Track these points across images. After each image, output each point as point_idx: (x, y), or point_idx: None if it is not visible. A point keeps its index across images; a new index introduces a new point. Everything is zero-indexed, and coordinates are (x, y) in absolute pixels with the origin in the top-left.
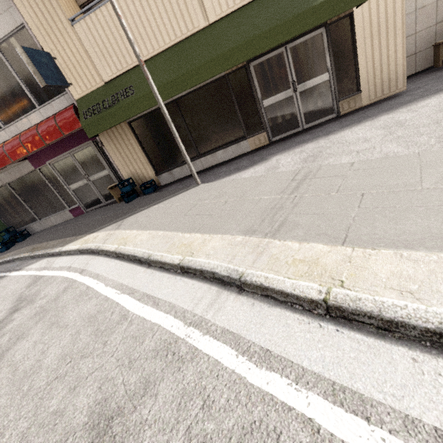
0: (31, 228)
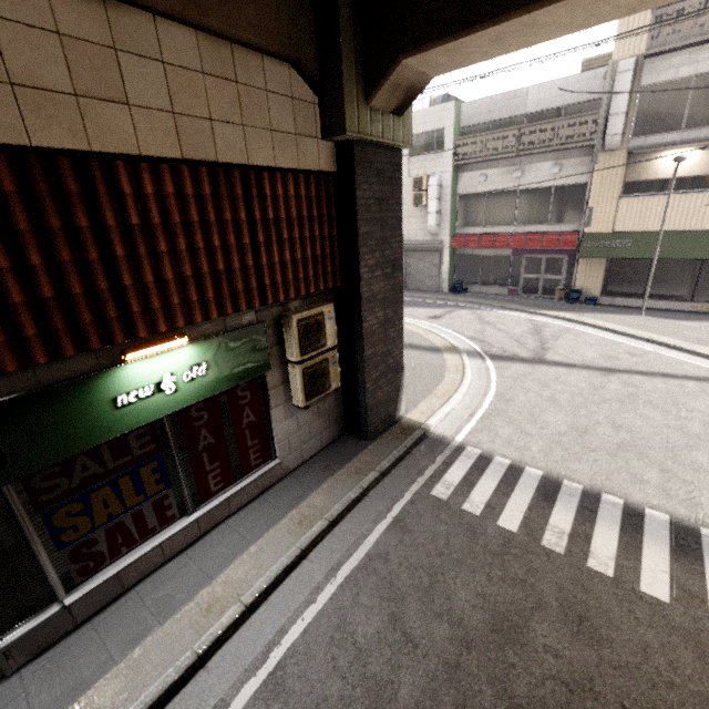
0: (470, 287)
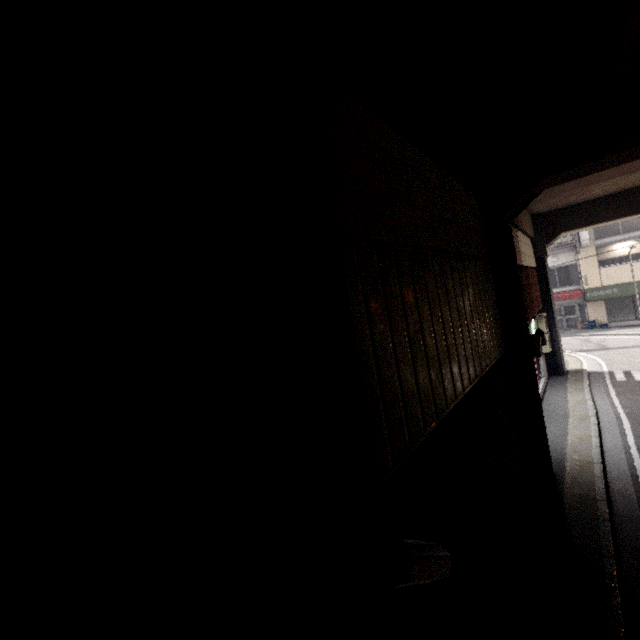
0: None
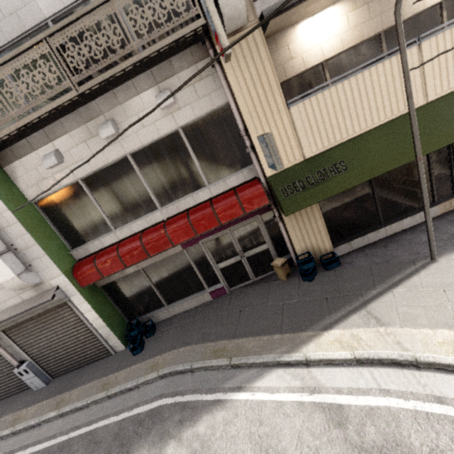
0: (155, 316)
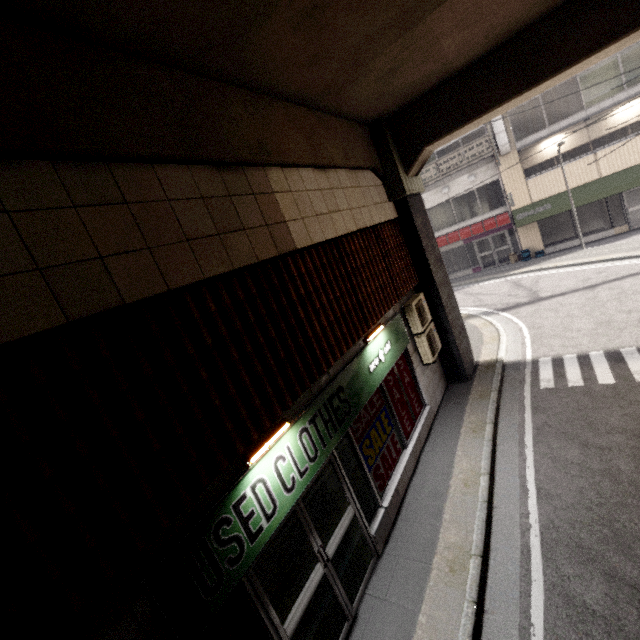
0: None
